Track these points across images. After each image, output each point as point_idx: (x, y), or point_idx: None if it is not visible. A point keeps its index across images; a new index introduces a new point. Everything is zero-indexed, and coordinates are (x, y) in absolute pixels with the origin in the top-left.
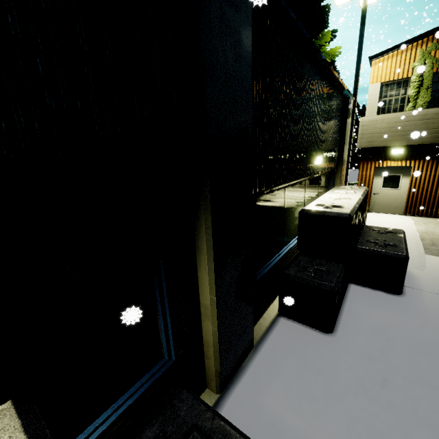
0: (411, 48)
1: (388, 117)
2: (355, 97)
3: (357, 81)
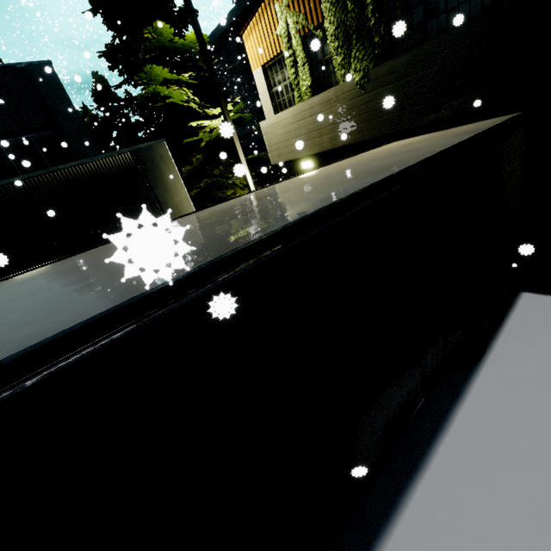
0: (268, 3)
1: (282, 118)
2: (222, 107)
3: (213, 84)
